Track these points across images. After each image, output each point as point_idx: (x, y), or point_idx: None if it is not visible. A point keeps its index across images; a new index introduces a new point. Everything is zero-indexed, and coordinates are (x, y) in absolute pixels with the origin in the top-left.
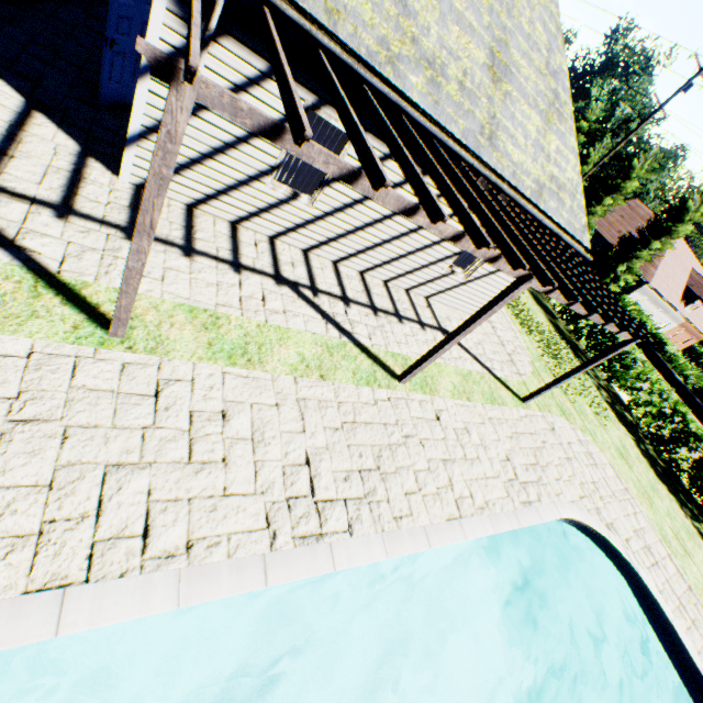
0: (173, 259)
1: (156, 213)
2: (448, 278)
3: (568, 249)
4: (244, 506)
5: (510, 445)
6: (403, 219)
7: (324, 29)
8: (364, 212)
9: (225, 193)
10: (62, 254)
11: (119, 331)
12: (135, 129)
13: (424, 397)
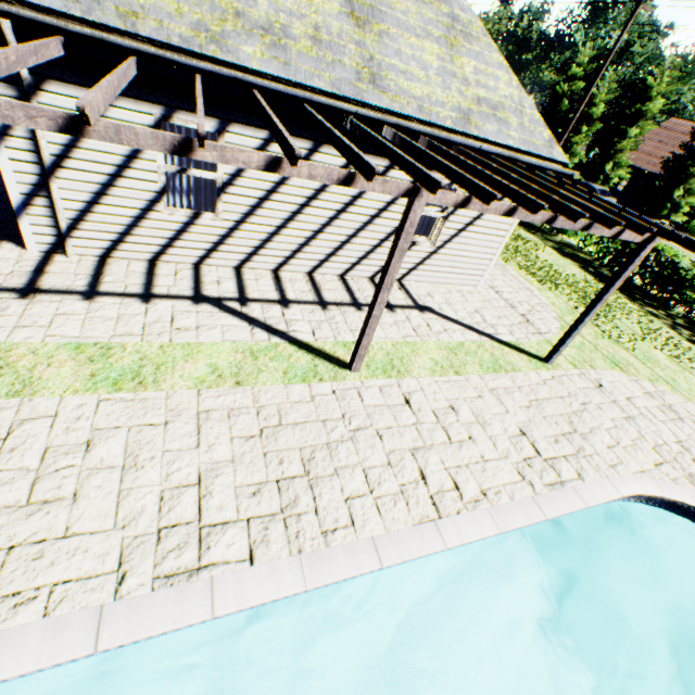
0: (69, 305)
1: None
2: (412, 251)
3: (540, 173)
4: (91, 547)
5: (526, 416)
6: (323, 201)
7: (124, 33)
8: (276, 208)
9: (129, 234)
10: None
11: None
12: (17, 199)
13: (388, 381)
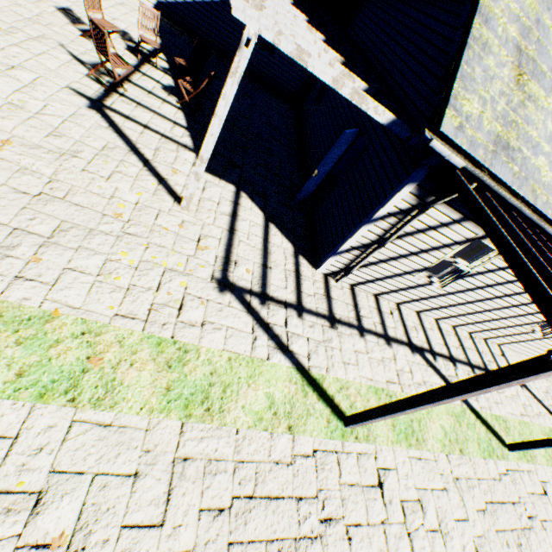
0: (355, 341)
1: (457, 399)
2: (526, 334)
3: None
4: None
5: None
6: (511, 298)
7: (526, 202)
8: (479, 293)
9: (380, 279)
10: (307, 350)
11: (353, 426)
12: (344, 247)
13: (528, 465)
